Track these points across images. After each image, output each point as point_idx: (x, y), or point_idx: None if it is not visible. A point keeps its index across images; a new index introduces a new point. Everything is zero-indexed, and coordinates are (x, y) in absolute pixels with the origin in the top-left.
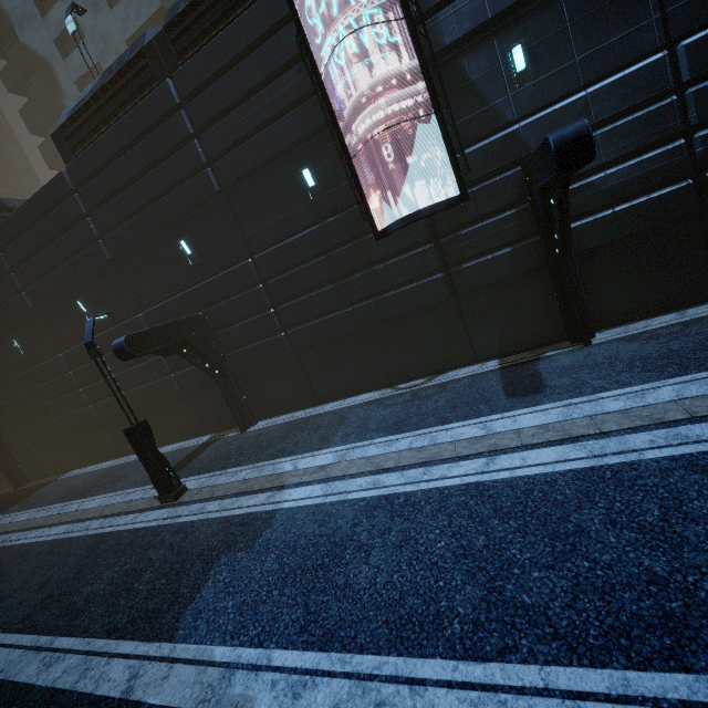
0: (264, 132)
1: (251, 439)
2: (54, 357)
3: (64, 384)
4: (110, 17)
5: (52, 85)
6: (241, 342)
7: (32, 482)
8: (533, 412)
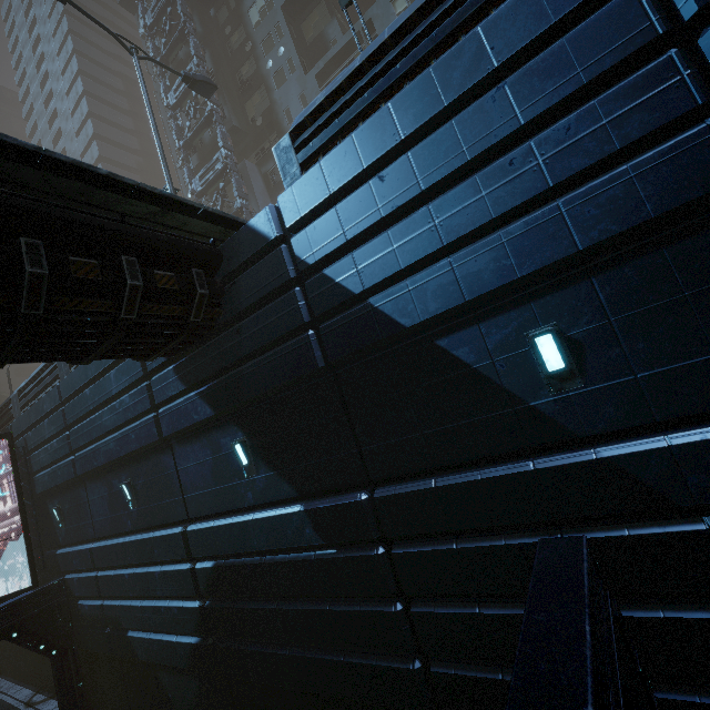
0: None
1: None
2: None
3: None
4: None
5: None
6: None
7: None
8: None
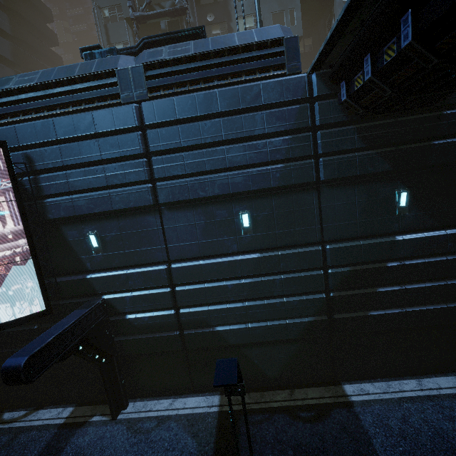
0: None
1: None
2: None
3: None
4: None
5: None
6: None
7: None
8: None
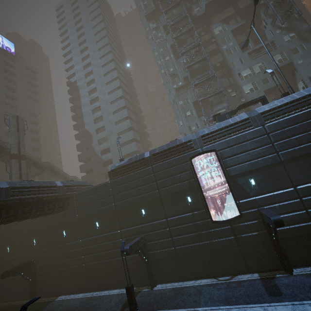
0: (177, 184)
1: (158, 295)
2: (78, 241)
3: (77, 253)
4: (114, 126)
5: (90, 140)
6: (156, 248)
7: (39, 299)
8: (281, 305)
